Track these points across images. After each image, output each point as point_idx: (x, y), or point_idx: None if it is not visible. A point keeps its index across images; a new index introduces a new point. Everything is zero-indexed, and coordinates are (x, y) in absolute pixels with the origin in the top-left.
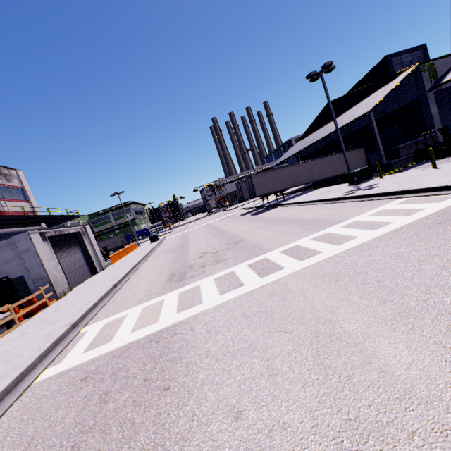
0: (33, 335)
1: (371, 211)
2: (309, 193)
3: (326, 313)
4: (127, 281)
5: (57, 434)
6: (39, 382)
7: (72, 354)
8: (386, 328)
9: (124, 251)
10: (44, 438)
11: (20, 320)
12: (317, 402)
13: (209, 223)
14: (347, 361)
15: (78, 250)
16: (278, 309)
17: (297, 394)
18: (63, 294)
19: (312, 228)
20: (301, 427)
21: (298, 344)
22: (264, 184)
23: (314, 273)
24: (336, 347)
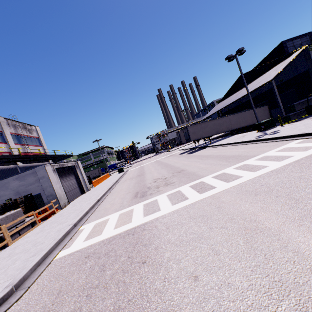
0: (49, 230)
1: (276, 148)
2: (228, 138)
3: (250, 216)
4: (105, 197)
5: (75, 289)
6: (58, 259)
7: (77, 242)
8: (296, 224)
9: (101, 179)
10: (67, 291)
11: (39, 222)
12: (250, 271)
13: (158, 159)
14: (269, 246)
15: (73, 177)
16: (215, 213)
17: (235, 265)
18: (64, 206)
19: (233, 161)
20: (241, 285)
21: (232, 235)
22: (196, 133)
23: (238, 190)
24: (260, 237)
